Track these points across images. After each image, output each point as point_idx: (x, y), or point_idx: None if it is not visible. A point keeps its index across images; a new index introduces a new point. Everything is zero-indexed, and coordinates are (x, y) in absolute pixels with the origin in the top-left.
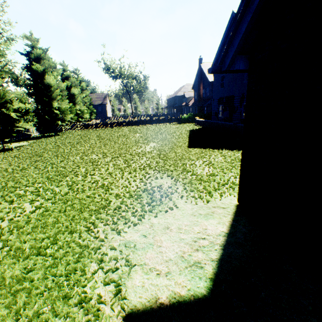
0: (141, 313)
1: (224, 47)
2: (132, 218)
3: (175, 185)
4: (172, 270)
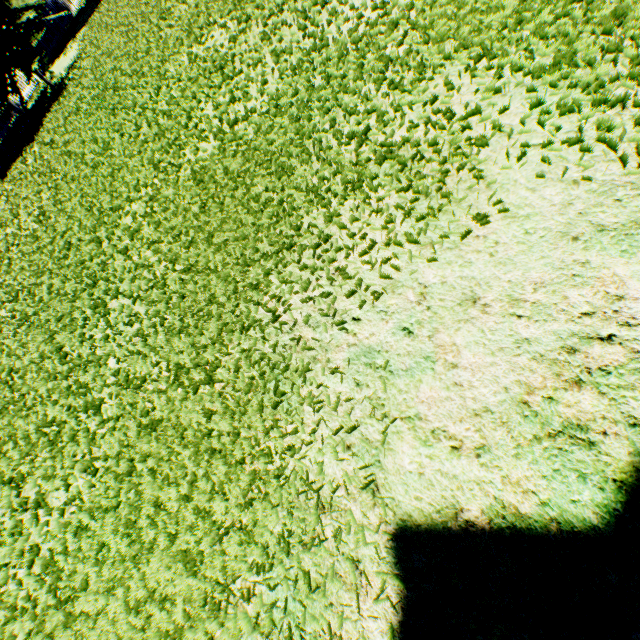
0: (423, 534)
1: None
2: (365, 273)
3: (495, 96)
4: (493, 443)
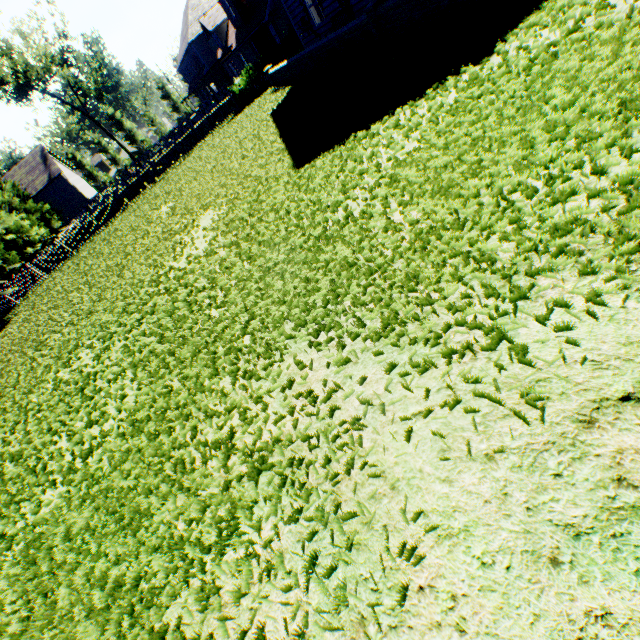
0: None
1: None
2: None
3: (347, 364)
4: None
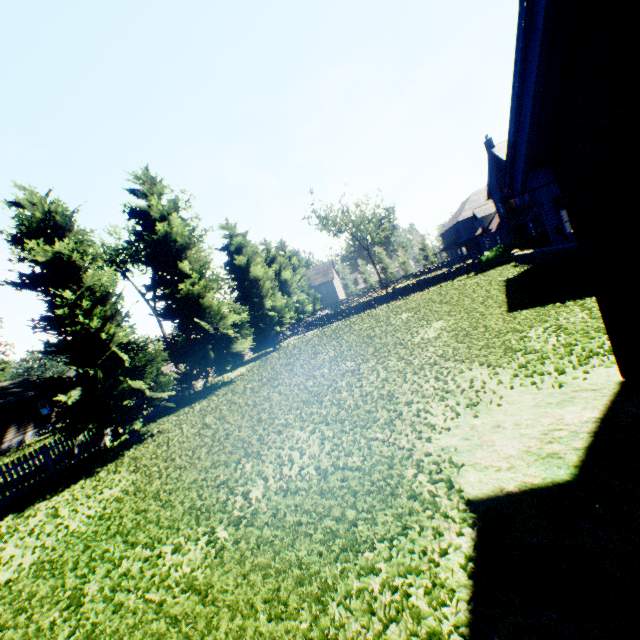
0: (484, 500)
1: (506, 172)
2: (440, 424)
3: (497, 375)
4: (515, 464)
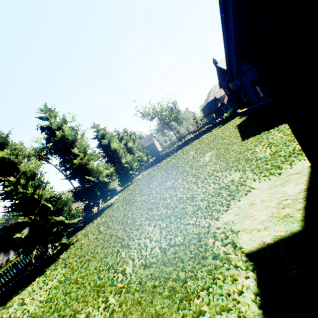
0: (256, 251)
1: (227, 66)
2: (221, 208)
3: (245, 175)
4: (267, 225)
